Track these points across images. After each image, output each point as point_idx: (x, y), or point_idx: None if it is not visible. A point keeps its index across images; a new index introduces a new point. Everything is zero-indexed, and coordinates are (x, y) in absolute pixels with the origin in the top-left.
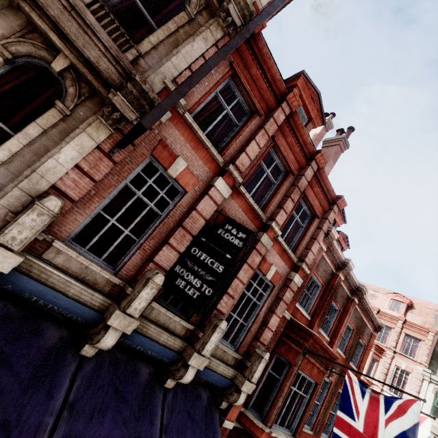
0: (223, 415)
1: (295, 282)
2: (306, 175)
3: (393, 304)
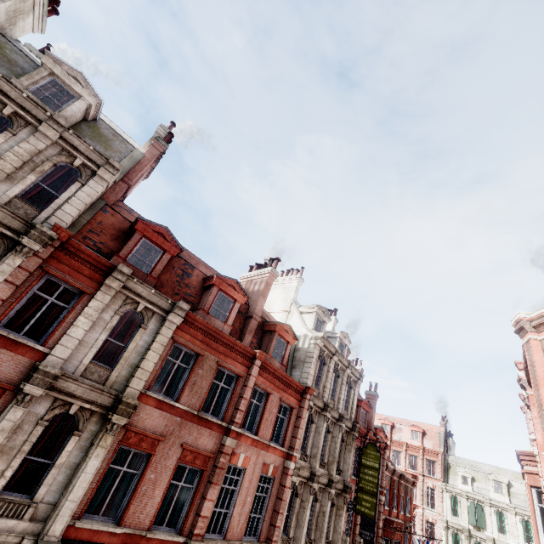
0: None
1: (383, 500)
2: None
3: (413, 434)
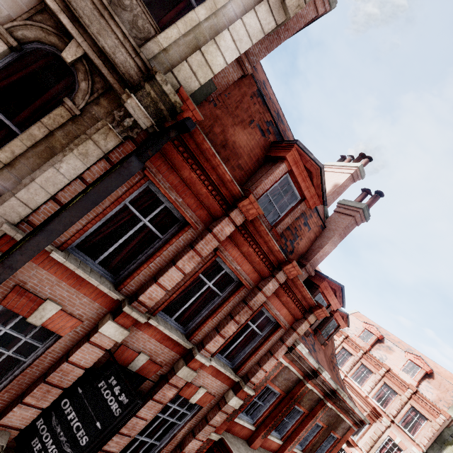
0: None
1: (231, 405)
2: (266, 290)
3: (409, 365)
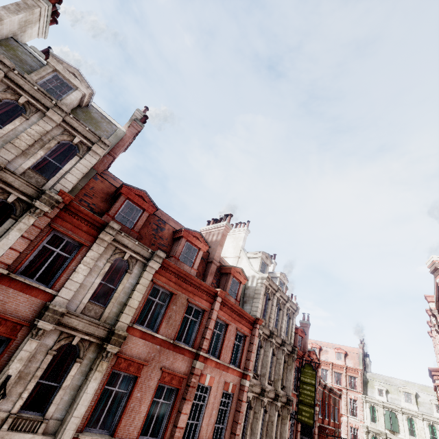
0: None
1: (317, 410)
2: None
3: (337, 355)
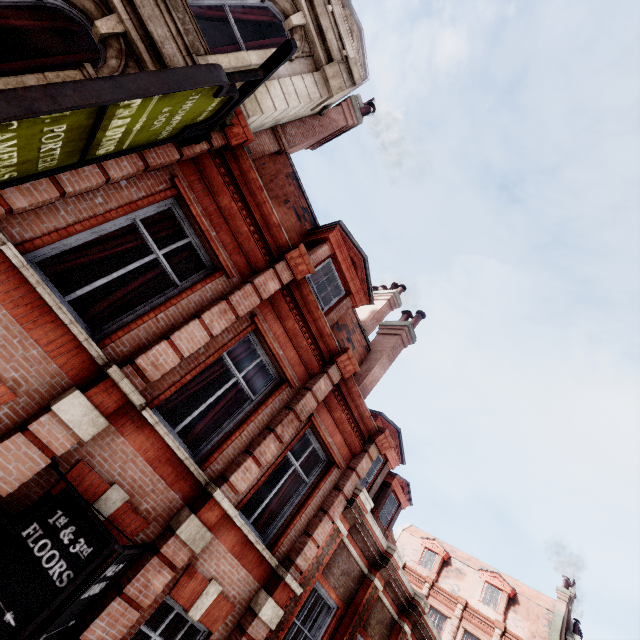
0: None
1: (264, 619)
2: (317, 390)
3: (488, 591)
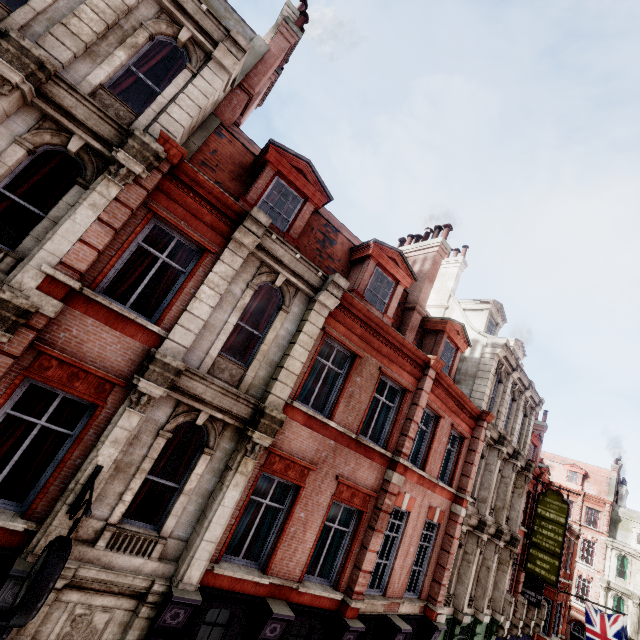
0: (531, 639)
1: None
2: None
3: (570, 474)
